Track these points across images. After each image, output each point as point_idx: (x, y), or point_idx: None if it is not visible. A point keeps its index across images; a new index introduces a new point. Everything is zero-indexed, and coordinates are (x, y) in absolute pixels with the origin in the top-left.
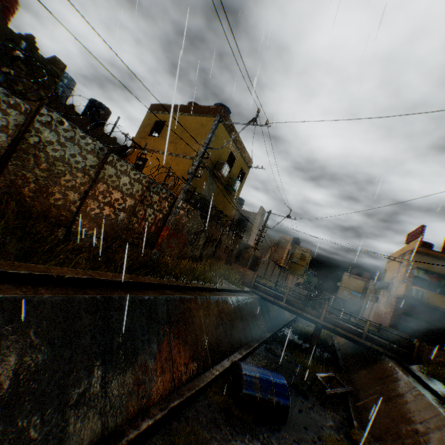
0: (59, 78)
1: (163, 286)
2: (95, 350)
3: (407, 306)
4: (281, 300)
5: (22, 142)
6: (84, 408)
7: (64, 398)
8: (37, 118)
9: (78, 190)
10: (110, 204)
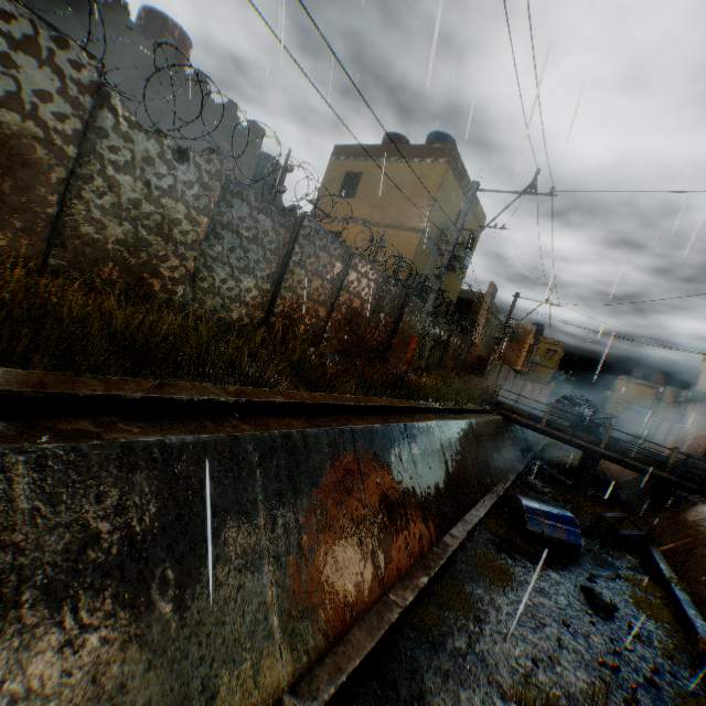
0: (258, 150)
1: (423, 409)
2: (411, 474)
3: None
4: (538, 422)
5: (290, 263)
6: (418, 522)
7: (408, 512)
8: (301, 233)
9: (326, 304)
10: (350, 314)
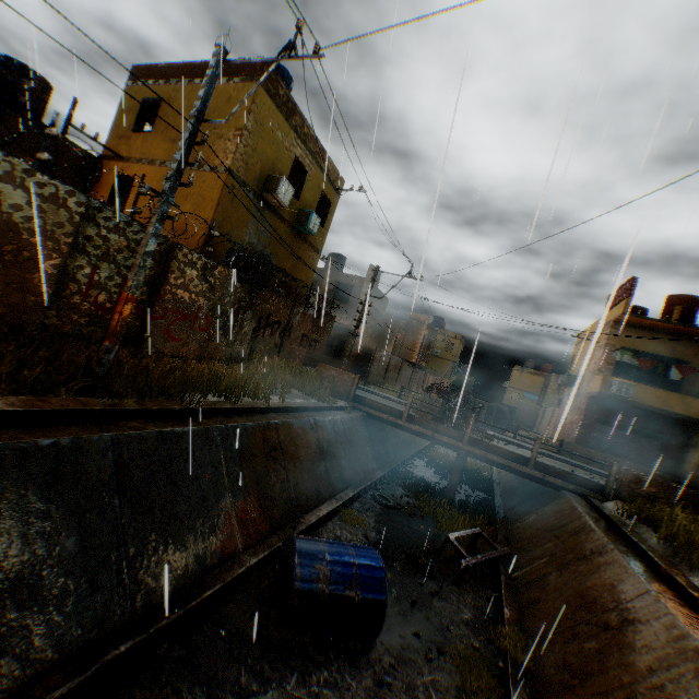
0: None
1: (120, 413)
2: None
3: (603, 409)
4: (399, 417)
5: None
6: None
7: None
8: None
9: None
10: None
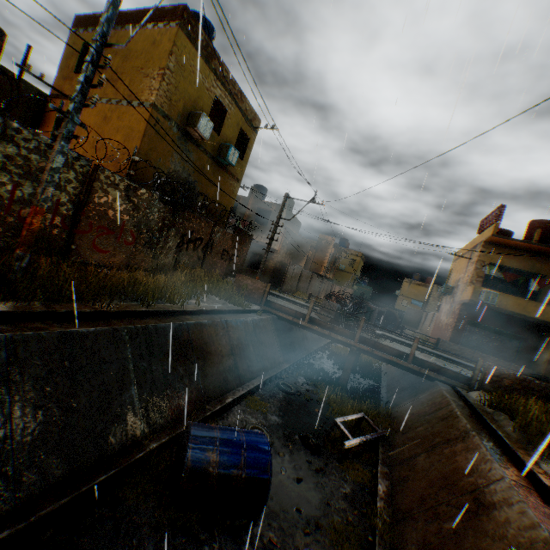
0: None
1: (25, 315)
2: None
3: (473, 313)
4: (303, 319)
5: None
6: None
7: None
8: None
9: None
10: None
